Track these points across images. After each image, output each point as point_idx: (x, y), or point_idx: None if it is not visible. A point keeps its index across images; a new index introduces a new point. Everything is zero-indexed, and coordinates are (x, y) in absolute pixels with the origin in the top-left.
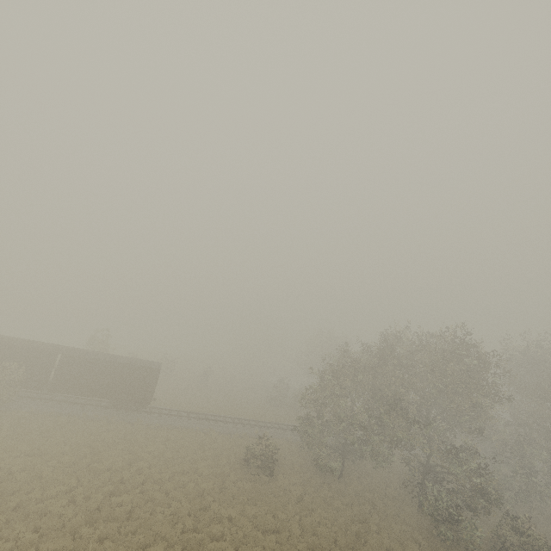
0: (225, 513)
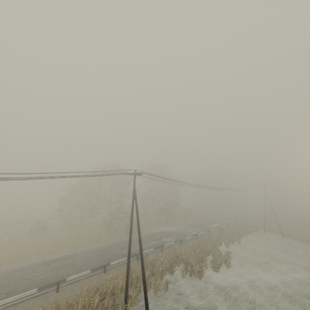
0: (14, 247)
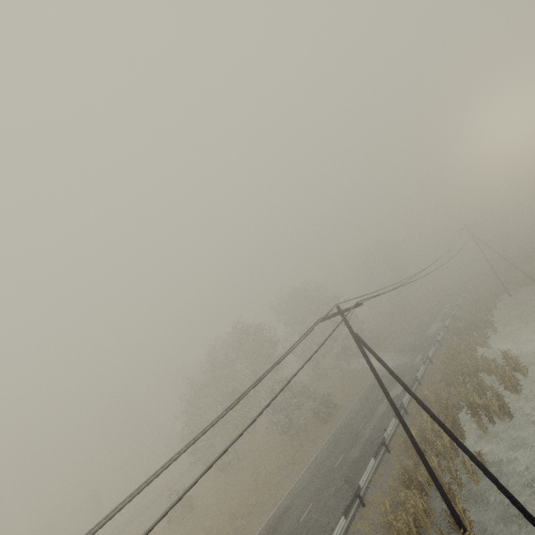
0: None
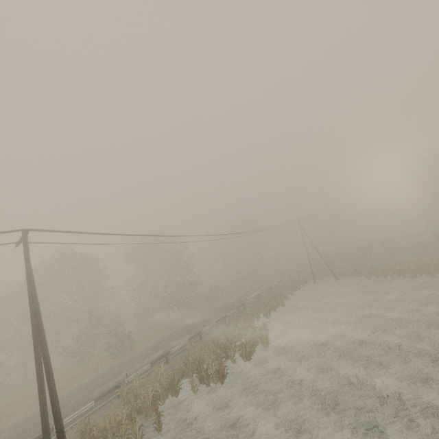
0: None
